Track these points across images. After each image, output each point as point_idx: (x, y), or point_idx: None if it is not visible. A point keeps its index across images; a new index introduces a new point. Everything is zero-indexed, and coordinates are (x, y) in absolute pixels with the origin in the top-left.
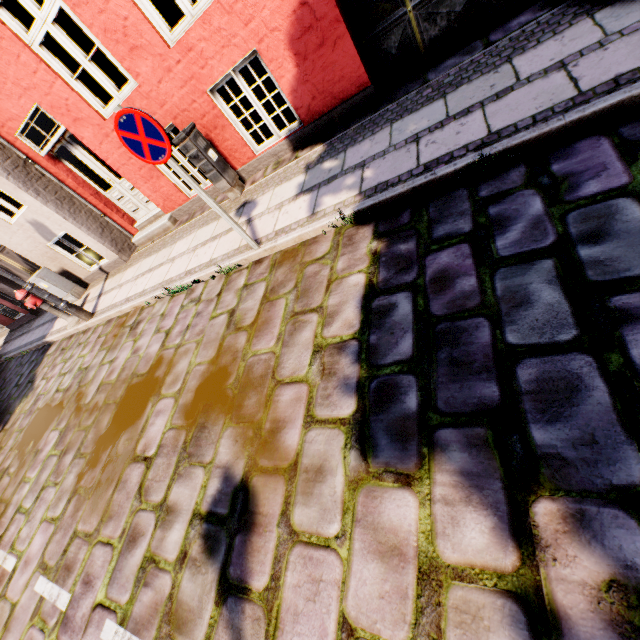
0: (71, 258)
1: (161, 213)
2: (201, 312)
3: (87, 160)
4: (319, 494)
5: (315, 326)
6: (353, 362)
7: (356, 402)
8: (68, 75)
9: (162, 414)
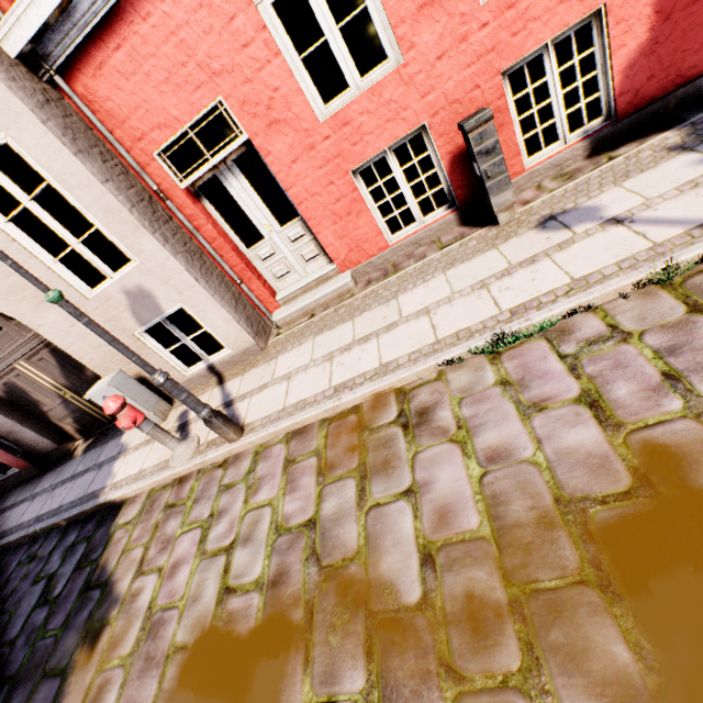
0: (163, 354)
1: (331, 273)
2: (679, 345)
3: (245, 196)
4: None
5: None
6: None
7: None
8: (293, 52)
9: None
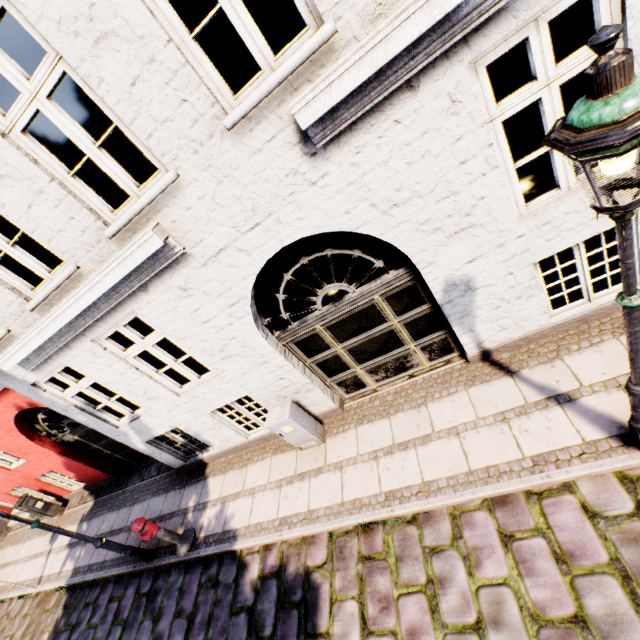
0: None
1: None
2: (5, 628)
3: None
4: None
5: None
6: None
7: None
8: None
9: None
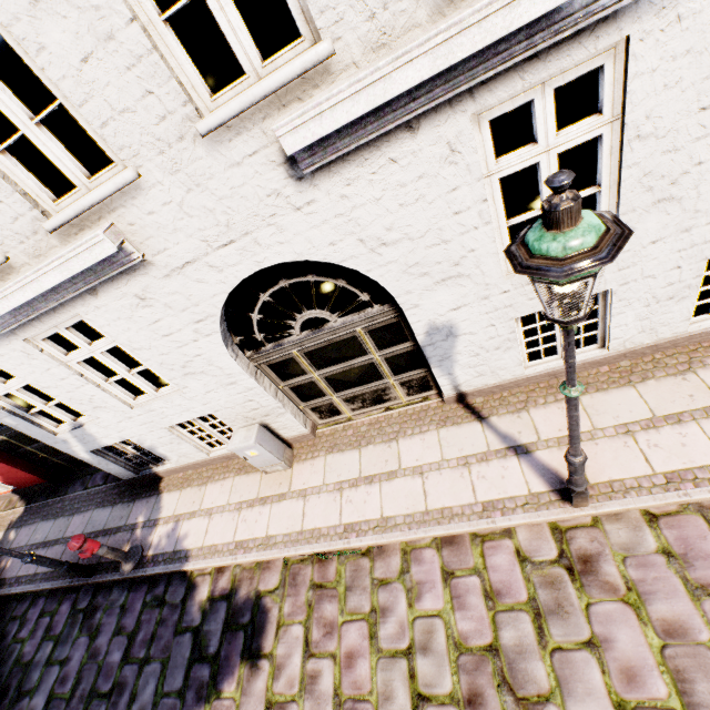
0: None
1: None
2: None
3: None
4: None
5: None
6: None
7: None
8: None
9: None
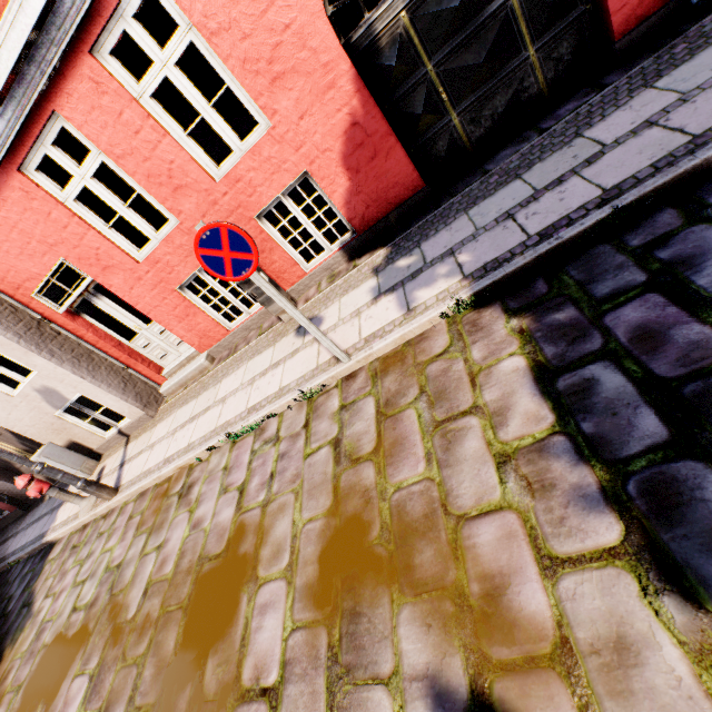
0: (83, 425)
1: (195, 353)
2: (286, 452)
3: (112, 309)
4: (647, 689)
5: (480, 431)
6: (574, 463)
7: (618, 518)
8: (102, 224)
9: (271, 609)
